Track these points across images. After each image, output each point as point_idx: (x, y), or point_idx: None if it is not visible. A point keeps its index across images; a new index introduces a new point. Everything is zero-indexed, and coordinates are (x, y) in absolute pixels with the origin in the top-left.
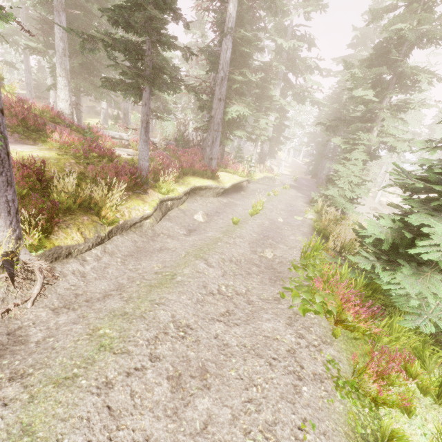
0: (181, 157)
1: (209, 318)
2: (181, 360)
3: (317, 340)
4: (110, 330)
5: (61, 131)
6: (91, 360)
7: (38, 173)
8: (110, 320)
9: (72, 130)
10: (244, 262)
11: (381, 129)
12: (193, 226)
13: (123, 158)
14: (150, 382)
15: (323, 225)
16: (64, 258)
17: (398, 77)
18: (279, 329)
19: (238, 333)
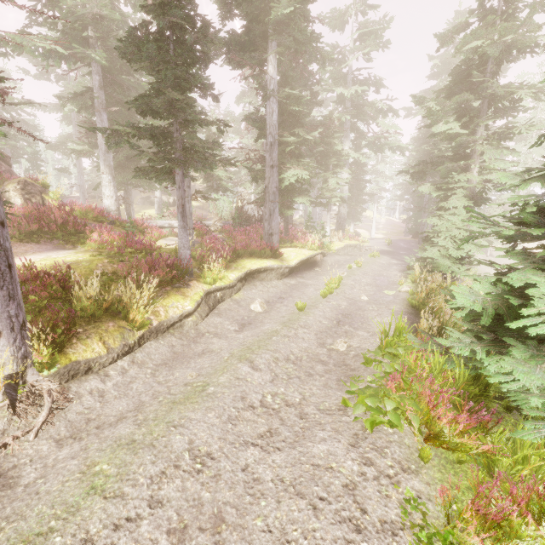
0: (236, 237)
1: (241, 441)
2: (190, 504)
3: (393, 468)
4: (109, 465)
5: (101, 230)
6: (75, 507)
7: (60, 280)
8: (111, 452)
9: (117, 227)
10: (306, 360)
11: (481, 165)
12: (248, 319)
13: (166, 249)
14: (143, 538)
15: (421, 298)
16: (83, 375)
17: (490, 100)
18: (337, 452)
19: (277, 462)
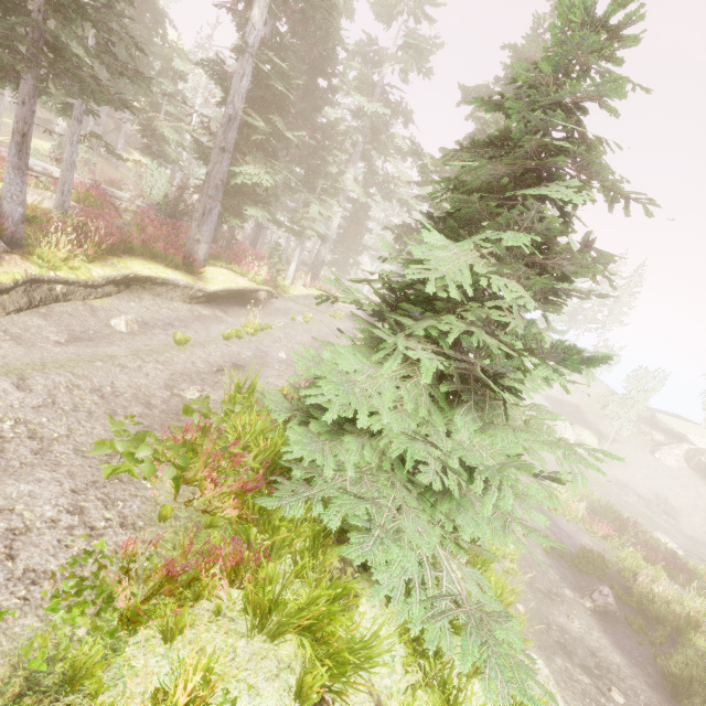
0: (148, 227)
1: None
2: None
3: (110, 520)
4: None
5: None
6: None
7: None
8: None
9: None
10: (127, 398)
11: None
12: (94, 335)
13: None
14: None
15: None
16: None
17: None
18: (42, 495)
19: None
